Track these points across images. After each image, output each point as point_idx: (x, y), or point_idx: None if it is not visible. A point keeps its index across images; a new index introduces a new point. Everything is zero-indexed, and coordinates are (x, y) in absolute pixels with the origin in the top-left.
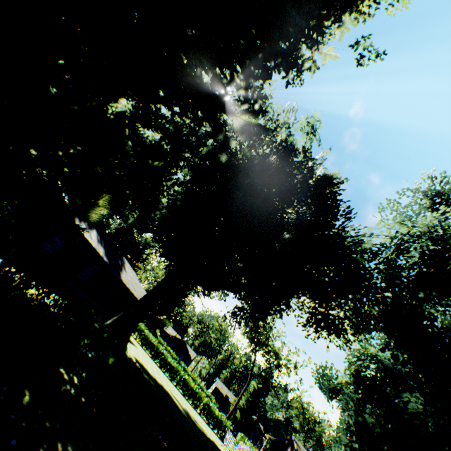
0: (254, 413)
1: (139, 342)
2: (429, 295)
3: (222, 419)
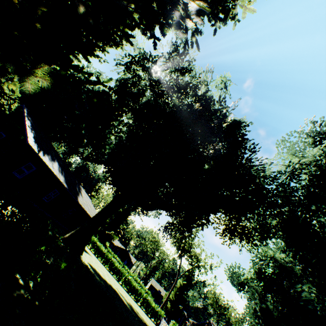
0: (181, 303)
1: (93, 252)
2: (320, 208)
3: (157, 310)
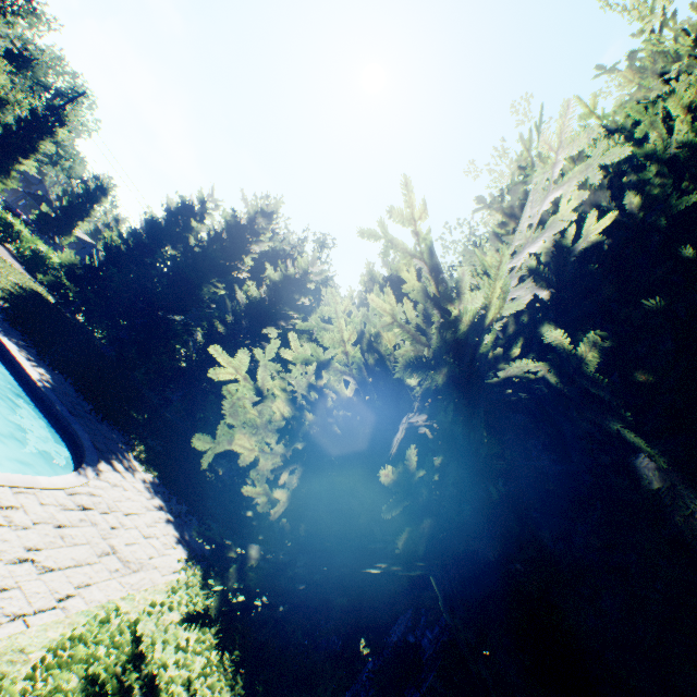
0: None
1: None
2: None
3: None
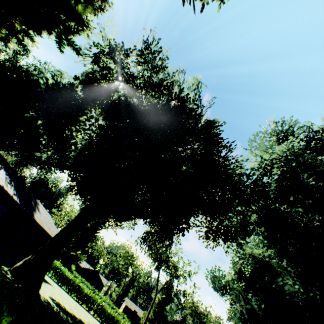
0: (161, 321)
1: (55, 280)
2: (297, 198)
3: None
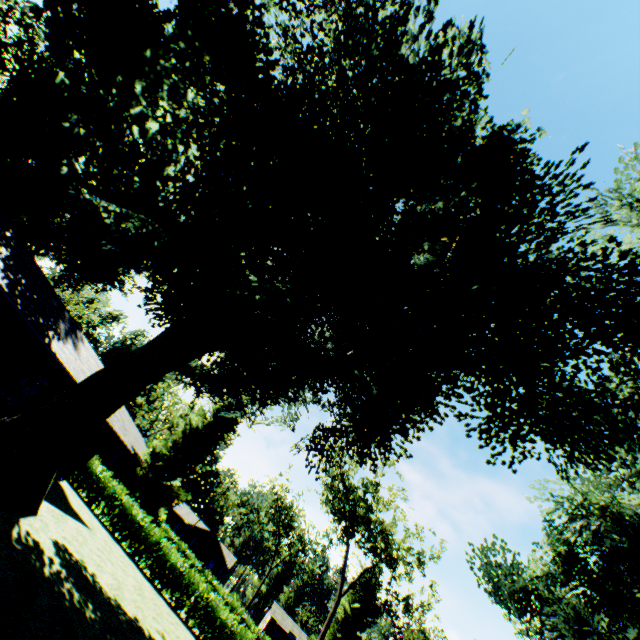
0: None
1: (107, 524)
2: None
3: None
